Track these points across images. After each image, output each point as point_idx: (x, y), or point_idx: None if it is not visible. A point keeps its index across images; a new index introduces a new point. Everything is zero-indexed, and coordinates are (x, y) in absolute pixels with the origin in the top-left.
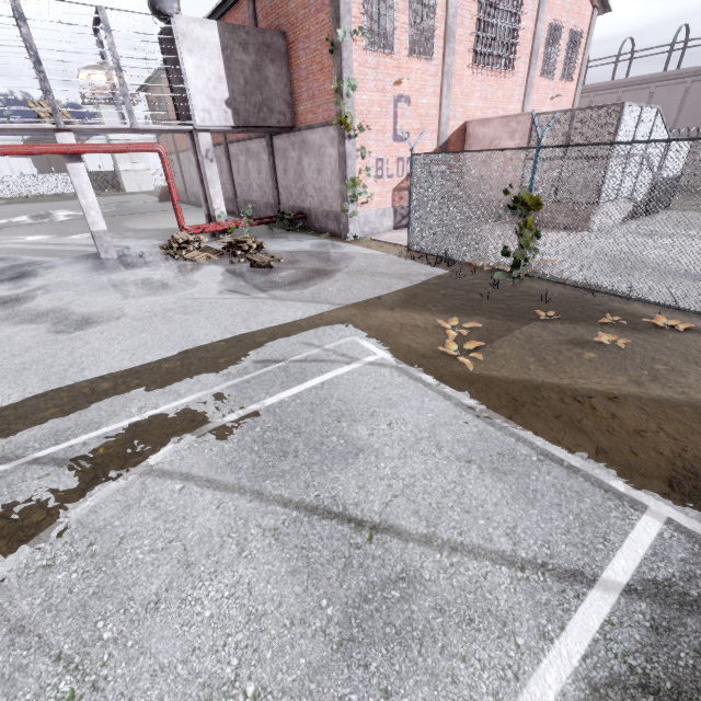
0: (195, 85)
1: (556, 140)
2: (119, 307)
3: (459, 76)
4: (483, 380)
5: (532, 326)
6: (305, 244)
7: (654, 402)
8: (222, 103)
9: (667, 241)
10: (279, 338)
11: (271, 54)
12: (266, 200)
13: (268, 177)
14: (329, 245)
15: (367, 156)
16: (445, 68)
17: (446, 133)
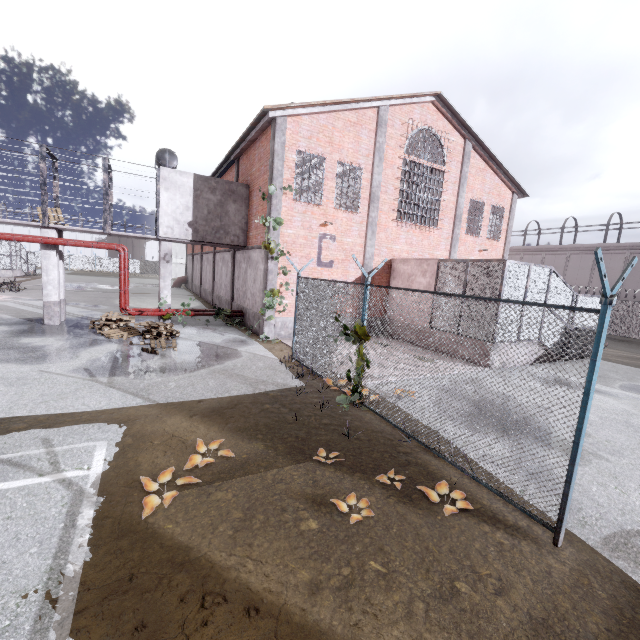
0: (165, 210)
1: (457, 282)
2: None
3: (384, 226)
4: (140, 535)
5: (299, 467)
6: (220, 338)
7: (296, 634)
8: (186, 224)
9: (560, 390)
10: (36, 428)
11: (234, 197)
12: (227, 297)
13: (230, 280)
14: (238, 342)
15: (290, 274)
16: (369, 219)
17: (370, 265)
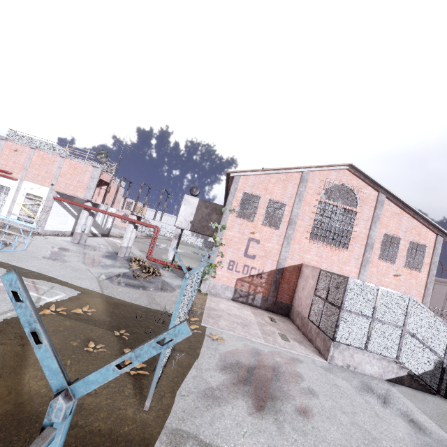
0: (181, 214)
1: (325, 288)
2: (71, 261)
3: (298, 240)
4: None
5: (106, 331)
6: (179, 283)
7: (21, 355)
8: (189, 221)
9: (364, 399)
10: (57, 283)
11: (217, 211)
12: None
13: None
14: None
15: (225, 257)
16: (286, 234)
17: (283, 264)
